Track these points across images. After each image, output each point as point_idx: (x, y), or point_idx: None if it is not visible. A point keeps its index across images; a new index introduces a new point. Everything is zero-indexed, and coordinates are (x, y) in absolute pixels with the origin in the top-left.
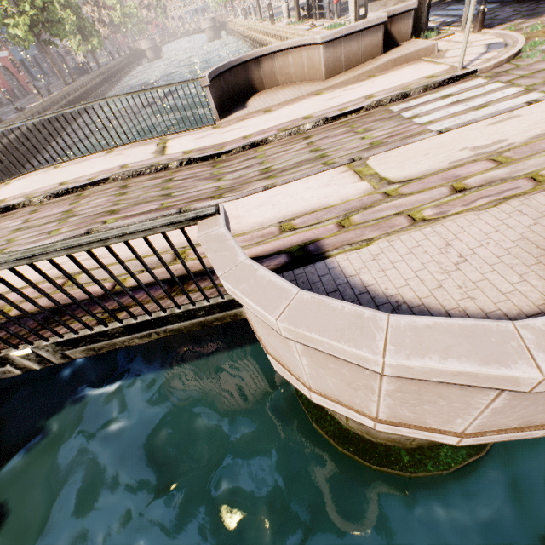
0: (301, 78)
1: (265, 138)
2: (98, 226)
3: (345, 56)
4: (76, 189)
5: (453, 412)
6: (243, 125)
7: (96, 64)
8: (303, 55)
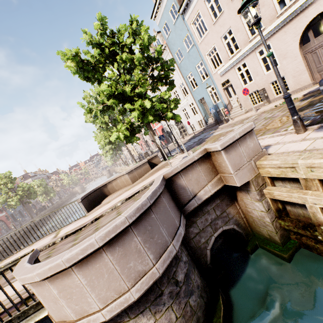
0: (125, 185)
1: (101, 214)
2: (2, 286)
3: (137, 174)
4: (3, 271)
5: (82, 295)
6: (96, 212)
7: (51, 203)
8: (122, 178)
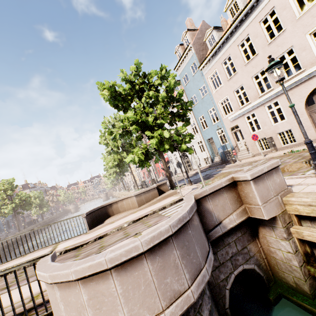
0: (130, 208)
1: (106, 233)
2: None
3: (144, 198)
4: None
5: (114, 307)
6: (99, 230)
7: (42, 218)
8: (129, 200)
